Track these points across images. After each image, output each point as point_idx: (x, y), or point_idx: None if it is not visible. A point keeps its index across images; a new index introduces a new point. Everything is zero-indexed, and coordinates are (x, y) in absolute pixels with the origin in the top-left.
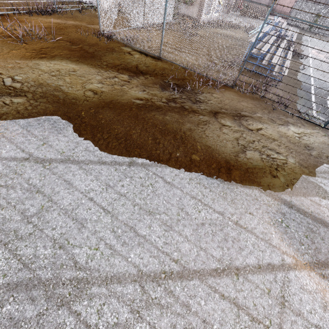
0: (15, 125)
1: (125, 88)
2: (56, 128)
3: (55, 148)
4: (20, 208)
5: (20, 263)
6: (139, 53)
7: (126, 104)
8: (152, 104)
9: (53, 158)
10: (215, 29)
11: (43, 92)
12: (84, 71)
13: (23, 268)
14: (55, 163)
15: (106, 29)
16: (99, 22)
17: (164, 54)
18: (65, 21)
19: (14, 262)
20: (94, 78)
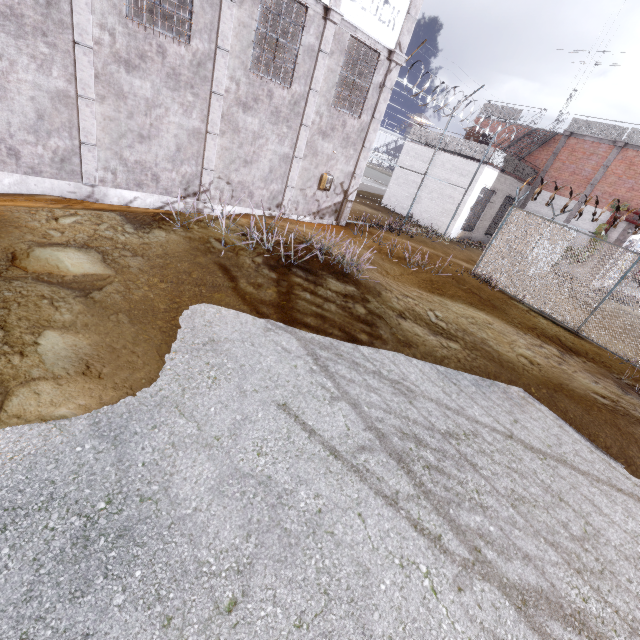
0: (462, 377)
1: (565, 369)
2: (513, 401)
3: (534, 434)
4: (556, 518)
5: (622, 620)
6: (541, 316)
7: (586, 396)
8: (627, 411)
9: (542, 449)
10: (617, 304)
11: (473, 343)
12: (501, 327)
13: (634, 633)
14: (551, 460)
15: (485, 272)
16: (479, 262)
17: (587, 330)
18: (419, 246)
19: (612, 613)
20: (517, 340)
